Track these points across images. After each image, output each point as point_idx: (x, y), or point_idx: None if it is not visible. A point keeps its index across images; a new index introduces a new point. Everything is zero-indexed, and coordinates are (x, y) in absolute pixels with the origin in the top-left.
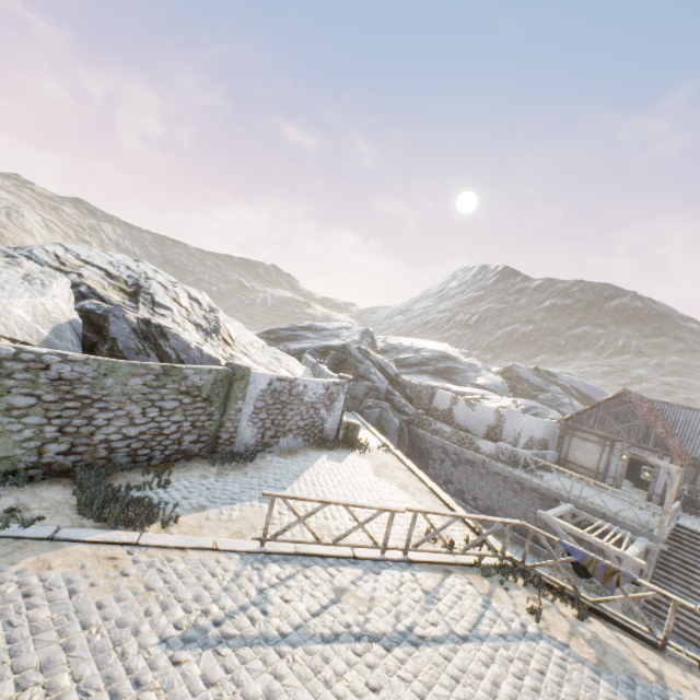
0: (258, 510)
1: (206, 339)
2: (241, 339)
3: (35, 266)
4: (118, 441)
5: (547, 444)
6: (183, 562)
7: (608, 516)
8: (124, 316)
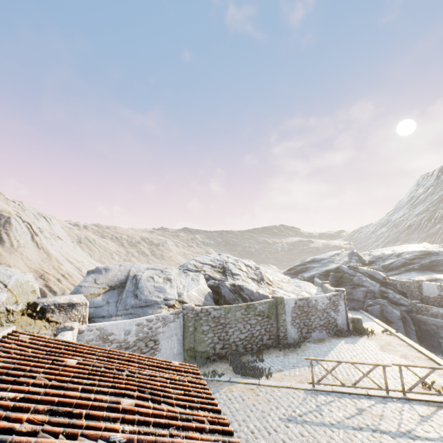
0: (308, 371)
1: (258, 285)
2: (275, 280)
3: (192, 273)
4: (238, 341)
5: None
6: (279, 392)
7: None
8: (225, 285)
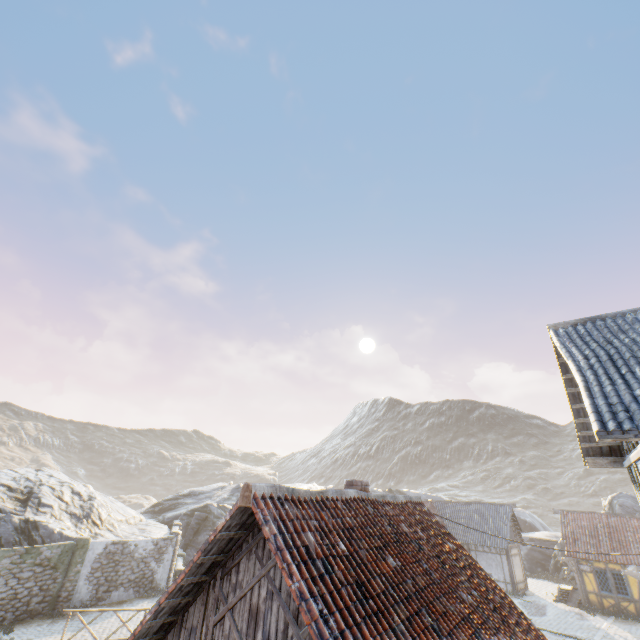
0: (68, 635)
1: (77, 524)
2: (111, 518)
3: None
4: None
5: None
6: None
7: None
8: (11, 519)
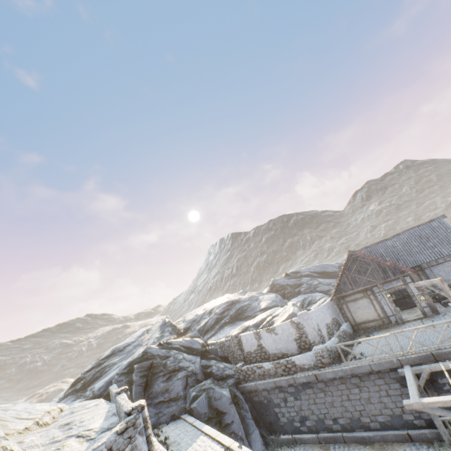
0: None
1: None
2: None
3: None
4: None
5: (338, 321)
6: None
7: (437, 354)
8: None
